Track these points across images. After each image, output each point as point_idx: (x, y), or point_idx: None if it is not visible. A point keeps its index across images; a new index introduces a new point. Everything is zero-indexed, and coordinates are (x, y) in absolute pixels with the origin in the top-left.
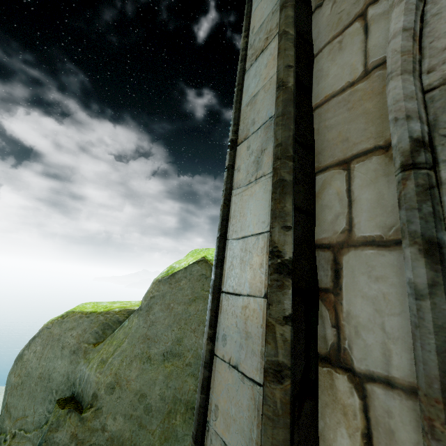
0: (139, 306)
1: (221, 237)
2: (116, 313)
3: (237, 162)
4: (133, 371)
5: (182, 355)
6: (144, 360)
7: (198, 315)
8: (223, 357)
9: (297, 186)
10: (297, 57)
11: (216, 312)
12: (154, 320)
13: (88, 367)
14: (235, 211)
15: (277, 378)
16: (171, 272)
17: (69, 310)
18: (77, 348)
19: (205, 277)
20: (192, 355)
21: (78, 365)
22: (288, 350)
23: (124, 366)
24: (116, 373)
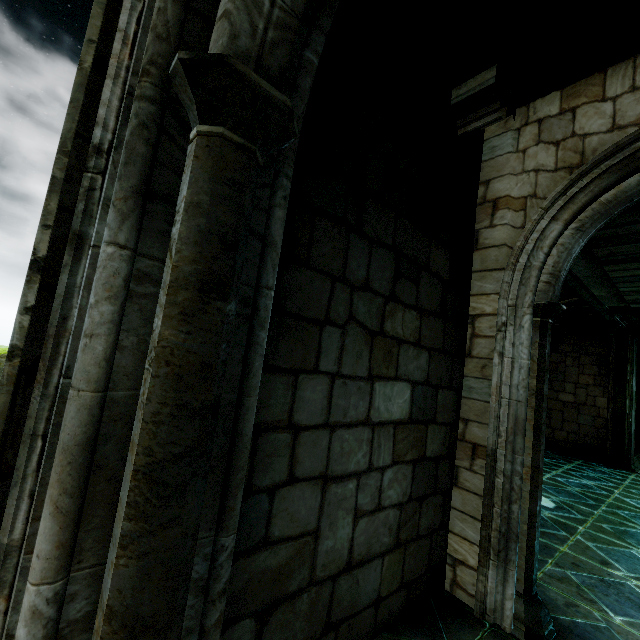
0: None
1: None
2: None
3: None
4: None
5: None
6: None
7: None
8: None
9: (69, 185)
10: (106, 30)
11: None
12: None
13: None
14: None
15: (9, 357)
16: None
17: None
18: None
19: None
20: None
21: None
22: (23, 335)
23: None
24: None
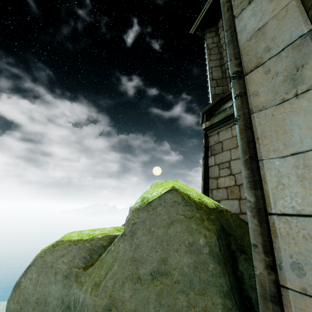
0: (117, 232)
1: (252, 159)
2: (99, 239)
3: (250, 88)
4: (126, 292)
5: (169, 273)
6: (135, 281)
7: (177, 236)
8: (304, 291)
9: None
10: None
11: (269, 236)
12: (138, 243)
13: (82, 290)
14: (264, 131)
15: None
16: (147, 201)
17: (58, 240)
18: (68, 273)
19: (178, 203)
20: (179, 273)
21: (71, 288)
22: None
23: (117, 288)
24: (111, 295)
